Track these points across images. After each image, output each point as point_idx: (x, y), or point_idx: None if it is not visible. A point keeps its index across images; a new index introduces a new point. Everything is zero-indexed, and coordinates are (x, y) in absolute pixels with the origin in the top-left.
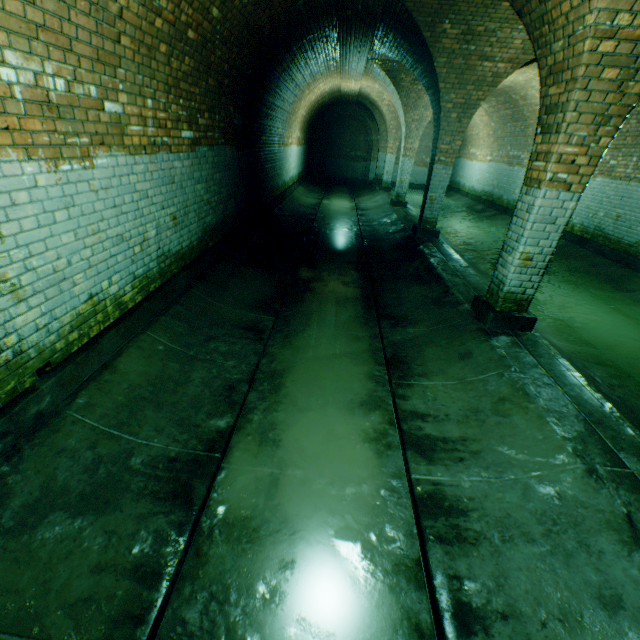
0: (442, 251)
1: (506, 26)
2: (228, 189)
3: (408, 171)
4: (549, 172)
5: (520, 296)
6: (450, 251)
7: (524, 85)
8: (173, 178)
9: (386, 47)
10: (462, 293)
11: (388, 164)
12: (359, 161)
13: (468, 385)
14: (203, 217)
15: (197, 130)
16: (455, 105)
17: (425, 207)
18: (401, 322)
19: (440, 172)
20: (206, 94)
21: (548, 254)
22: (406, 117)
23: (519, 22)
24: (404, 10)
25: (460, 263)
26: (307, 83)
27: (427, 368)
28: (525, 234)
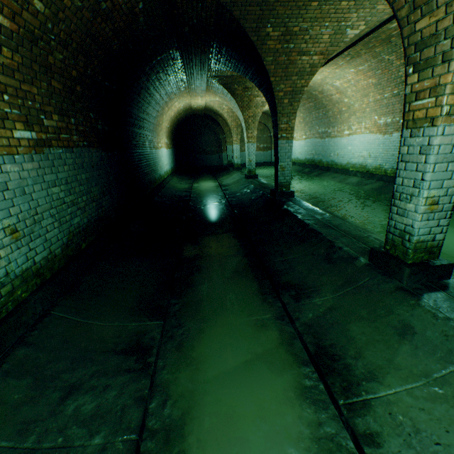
0: (304, 207)
1: (316, 24)
2: (100, 187)
3: (253, 152)
4: (445, 105)
5: (430, 243)
6: (310, 205)
7: (321, 83)
8: (4, 184)
9: (221, 62)
10: (348, 245)
11: (236, 151)
12: (214, 153)
13: (444, 387)
14: (67, 220)
15: (42, 131)
16: (285, 93)
17: (278, 174)
18: (302, 291)
19: (284, 145)
20: (51, 96)
21: (453, 194)
22: (244, 115)
23: (325, 19)
24: (232, 19)
25: (325, 215)
26: (165, 101)
27: (369, 361)
28: (428, 177)
